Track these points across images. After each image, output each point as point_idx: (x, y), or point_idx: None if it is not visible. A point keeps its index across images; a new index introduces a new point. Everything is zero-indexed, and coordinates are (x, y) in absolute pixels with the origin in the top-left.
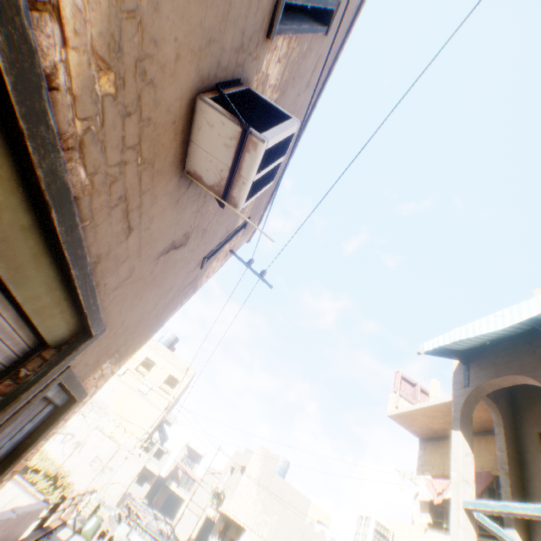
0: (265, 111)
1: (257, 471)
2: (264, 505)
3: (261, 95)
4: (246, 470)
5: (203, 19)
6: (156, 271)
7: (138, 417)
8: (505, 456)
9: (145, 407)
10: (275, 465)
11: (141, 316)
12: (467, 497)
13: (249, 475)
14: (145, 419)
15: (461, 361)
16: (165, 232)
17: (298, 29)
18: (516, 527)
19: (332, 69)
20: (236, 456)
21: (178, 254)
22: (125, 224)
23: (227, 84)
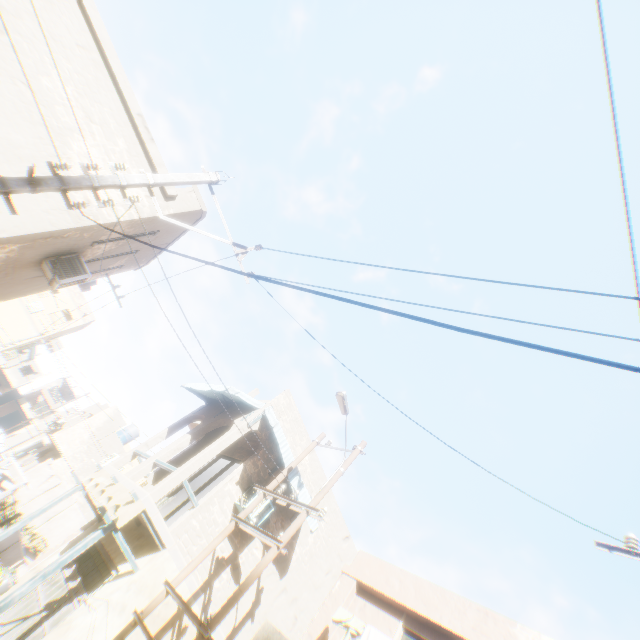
0: (79, 267)
1: (101, 423)
2: (90, 449)
3: (83, 260)
4: (91, 418)
5: (46, 252)
6: (27, 281)
7: (15, 327)
8: (185, 451)
9: (27, 323)
10: (119, 427)
11: (14, 291)
12: (141, 450)
13: (92, 423)
14: (21, 333)
15: (206, 403)
16: (32, 274)
17: (119, 240)
18: (157, 473)
19: (182, 234)
20: (96, 407)
21: (45, 277)
22: (7, 275)
23: (67, 254)
